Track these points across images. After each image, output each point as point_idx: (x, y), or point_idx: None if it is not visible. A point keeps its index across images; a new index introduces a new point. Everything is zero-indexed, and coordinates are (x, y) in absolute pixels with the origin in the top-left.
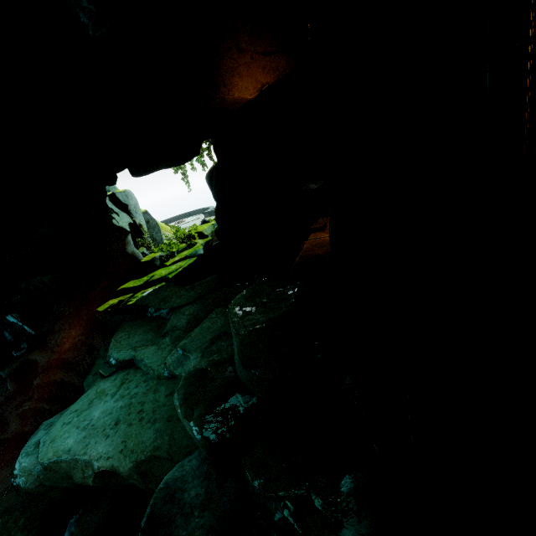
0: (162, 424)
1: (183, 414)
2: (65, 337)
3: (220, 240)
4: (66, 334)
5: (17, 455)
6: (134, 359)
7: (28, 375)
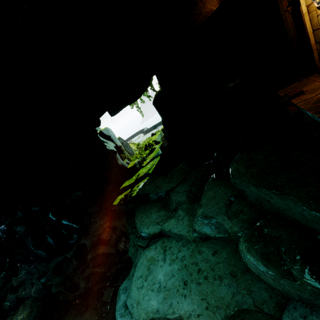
0: (229, 279)
1: (278, 274)
2: (98, 226)
3: (169, 142)
4: (98, 224)
5: (89, 302)
6: (162, 231)
7: (82, 253)
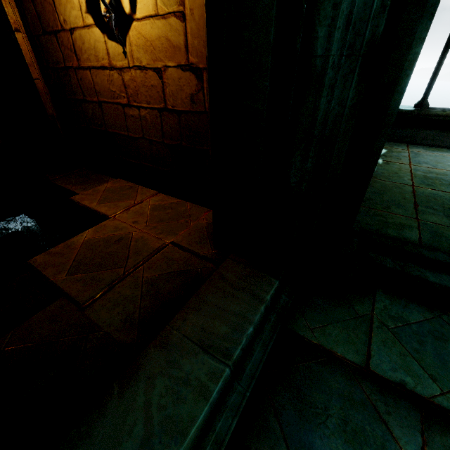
0: None
1: None
2: None
3: None
4: None
5: None
6: None
7: None
